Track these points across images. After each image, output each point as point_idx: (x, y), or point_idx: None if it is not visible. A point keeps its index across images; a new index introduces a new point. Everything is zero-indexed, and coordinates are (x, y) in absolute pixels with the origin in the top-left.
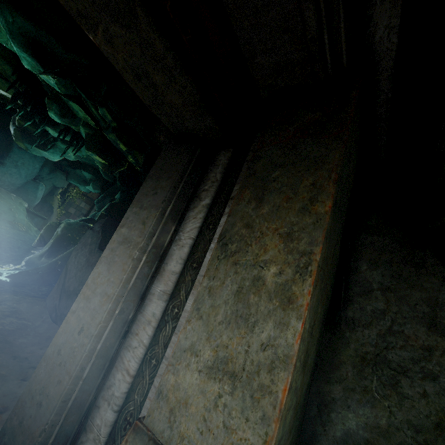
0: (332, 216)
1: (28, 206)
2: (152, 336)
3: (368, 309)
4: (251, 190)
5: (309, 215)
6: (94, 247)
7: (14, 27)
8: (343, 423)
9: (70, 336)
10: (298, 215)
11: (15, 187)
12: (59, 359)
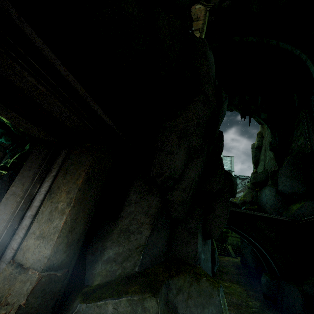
0: (84, 184)
1: None
2: (25, 233)
3: (128, 211)
4: (62, 173)
5: (75, 184)
6: (3, 191)
7: None
8: (108, 254)
9: None
10: (72, 184)
11: None
12: None
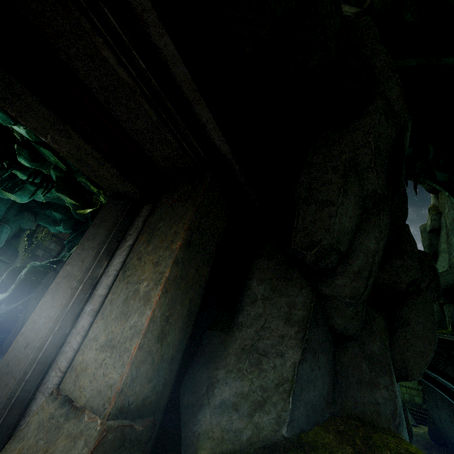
0: (183, 250)
1: None
2: (81, 343)
3: (252, 314)
4: (146, 235)
5: (168, 250)
6: None
7: None
8: (221, 395)
9: (18, 351)
10: (164, 251)
11: None
12: (7, 369)
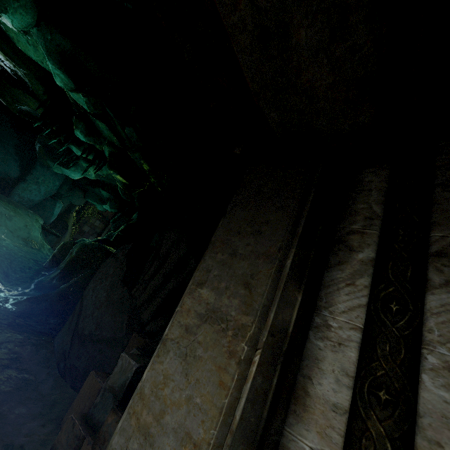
0: None
1: (44, 223)
2: None
3: None
4: None
5: None
6: (116, 279)
7: (52, 44)
8: None
9: None
10: None
11: (33, 203)
12: None
